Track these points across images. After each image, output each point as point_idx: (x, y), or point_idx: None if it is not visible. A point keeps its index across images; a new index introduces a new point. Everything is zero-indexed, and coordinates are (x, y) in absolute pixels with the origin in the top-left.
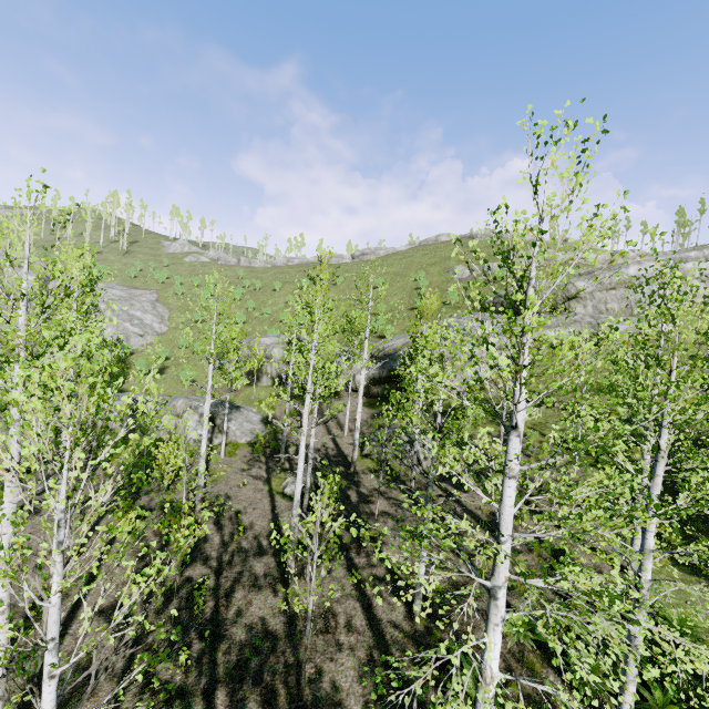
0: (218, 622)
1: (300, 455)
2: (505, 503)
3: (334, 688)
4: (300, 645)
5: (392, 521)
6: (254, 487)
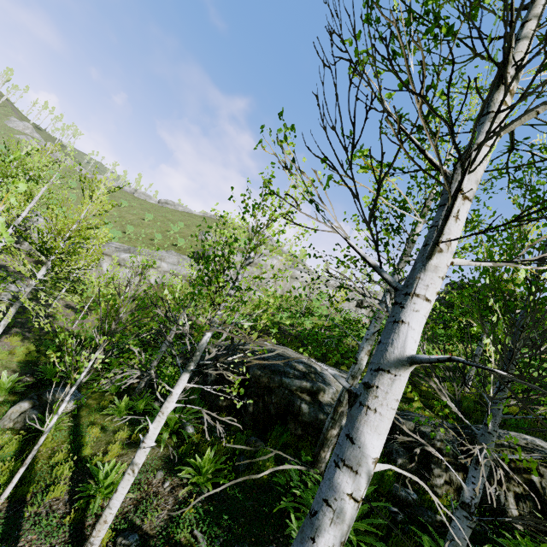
0: None
1: None
2: None
3: None
4: None
5: None
6: None
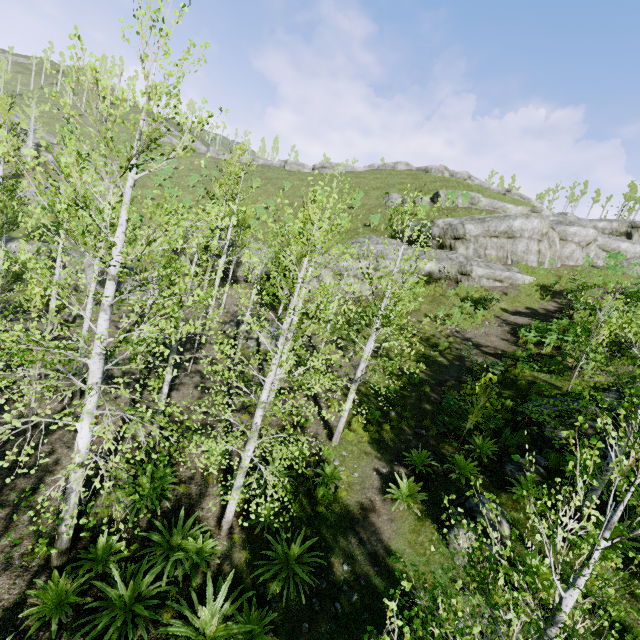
0: (0, 408)
1: (89, 299)
2: (97, 329)
3: (55, 463)
4: (51, 434)
5: (199, 378)
6: (110, 334)
